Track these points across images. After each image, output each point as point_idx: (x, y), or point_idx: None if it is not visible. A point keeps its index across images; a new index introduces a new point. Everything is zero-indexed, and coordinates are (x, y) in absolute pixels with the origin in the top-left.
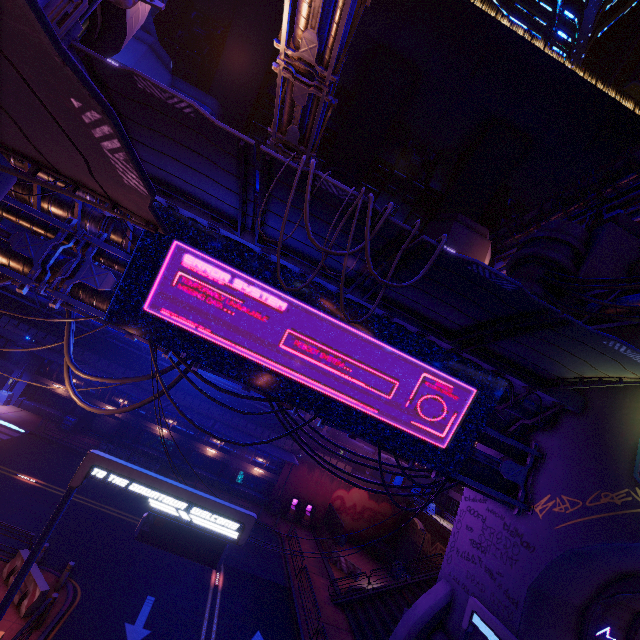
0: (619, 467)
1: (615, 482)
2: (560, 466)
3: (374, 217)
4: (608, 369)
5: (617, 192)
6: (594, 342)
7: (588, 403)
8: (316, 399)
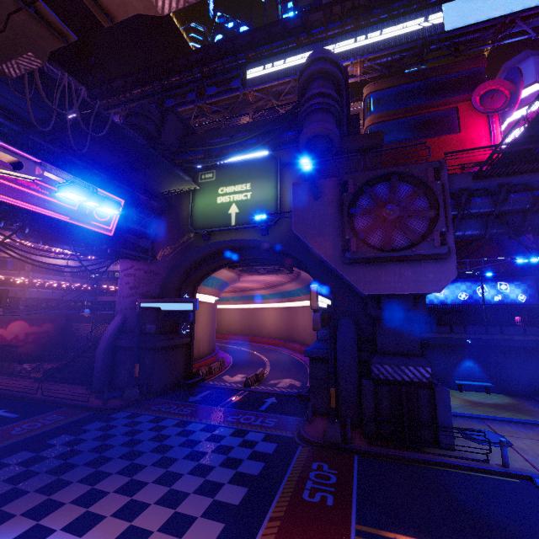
0: (185, 228)
1: (184, 234)
2: (165, 236)
3: (71, 91)
4: (178, 185)
5: (170, 86)
6: (173, 171)
7: (172, 206)
8: (22, 213)
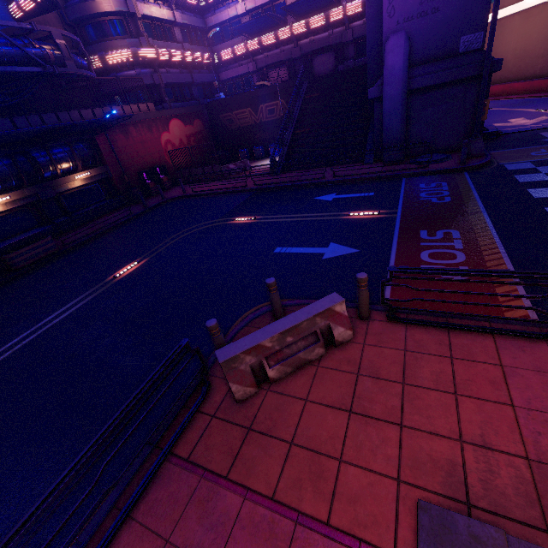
0: None
1: None
2: None
3: None
4: None
5: None
6: None
7: None
8: None
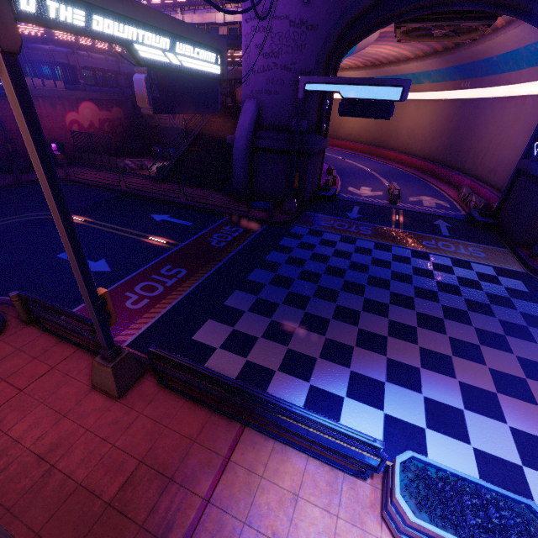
0: None
1: None
2: None
3: None
4: None
5: None
6: None
7: None
8: None
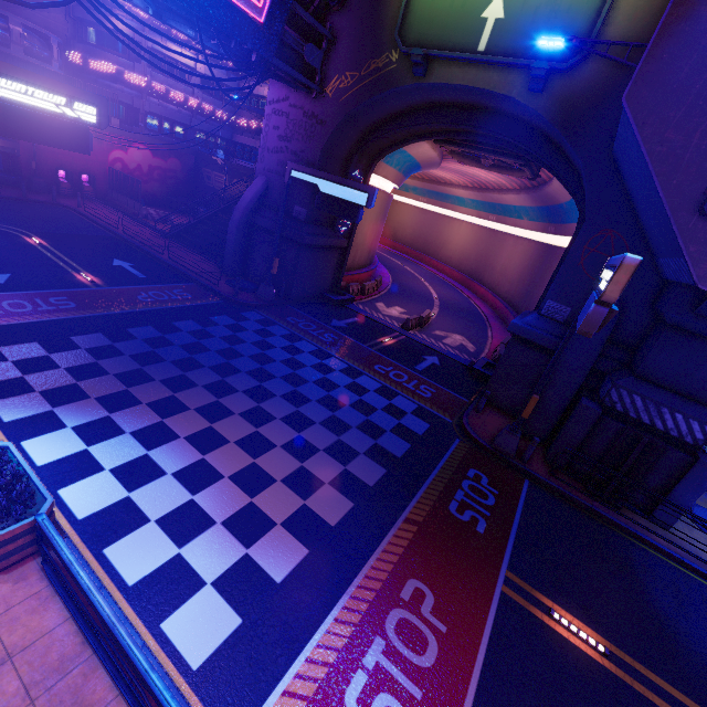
0: (386, 36)
1: (381, 50)
2: (347, 46)
3: None
4: None
5: None
6: None
7: None
8: None
